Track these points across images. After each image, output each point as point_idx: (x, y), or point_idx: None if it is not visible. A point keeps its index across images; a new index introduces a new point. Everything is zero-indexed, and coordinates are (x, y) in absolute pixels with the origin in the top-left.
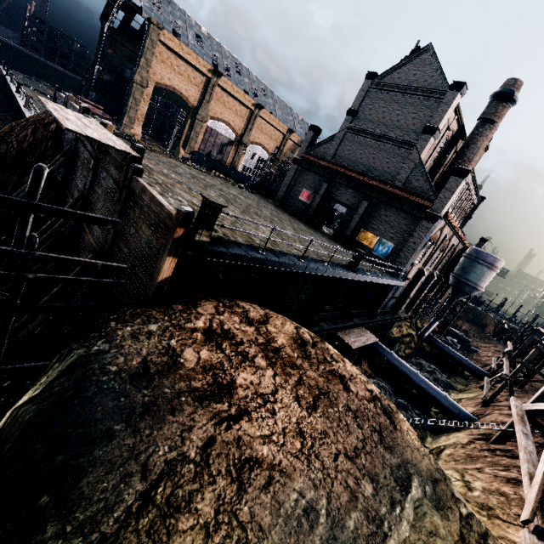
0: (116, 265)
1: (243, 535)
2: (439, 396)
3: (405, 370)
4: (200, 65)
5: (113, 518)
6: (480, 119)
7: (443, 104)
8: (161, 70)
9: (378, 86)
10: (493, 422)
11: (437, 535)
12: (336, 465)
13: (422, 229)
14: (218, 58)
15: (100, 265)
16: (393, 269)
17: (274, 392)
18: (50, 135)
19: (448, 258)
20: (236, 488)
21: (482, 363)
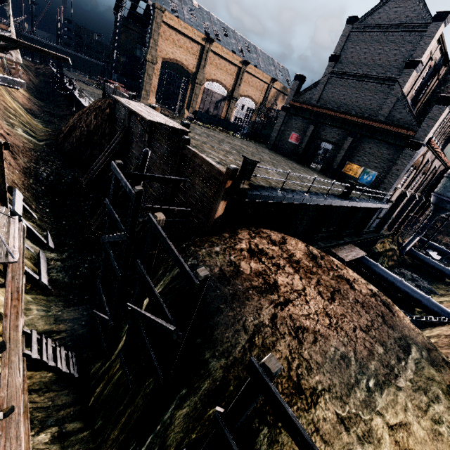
0: (184, 209)
1: (308, 365)
2: (422, 298)
3: (390, 278)
4: (195, 36)
5: (237, 351)
6: None
7: (425, 36)
8: (166, 46)
9: (359, 29)
10: None
11: (433, 380)
12: (355, 334)
13: (405, 156)
14: (208, 26)
15: (176, 210)
16: (377, 194)
17: (303, 289)
18: (106, 118)
19: (429, 180)
20: (297, 341)
21: None
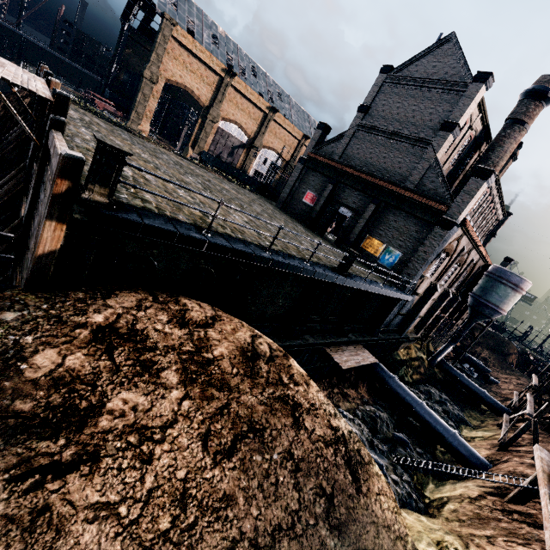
0: None
1: None
2: (446, 433)
3: (409, 398)
4: (213, 64)
5: None
6: (508, 119)
7: (465, 97)
8: (173, 66)
9: (393, 80)
10: (511, 472)
11: None
12: None
13: (434, 236)
14: (233, 58)
15: None
16: (399, 281)
17: (168, 424)
18: (22, 110)
19: (466, 276)
20: None
21: (502, 396)
